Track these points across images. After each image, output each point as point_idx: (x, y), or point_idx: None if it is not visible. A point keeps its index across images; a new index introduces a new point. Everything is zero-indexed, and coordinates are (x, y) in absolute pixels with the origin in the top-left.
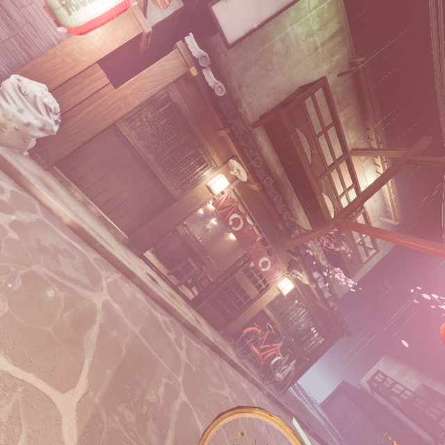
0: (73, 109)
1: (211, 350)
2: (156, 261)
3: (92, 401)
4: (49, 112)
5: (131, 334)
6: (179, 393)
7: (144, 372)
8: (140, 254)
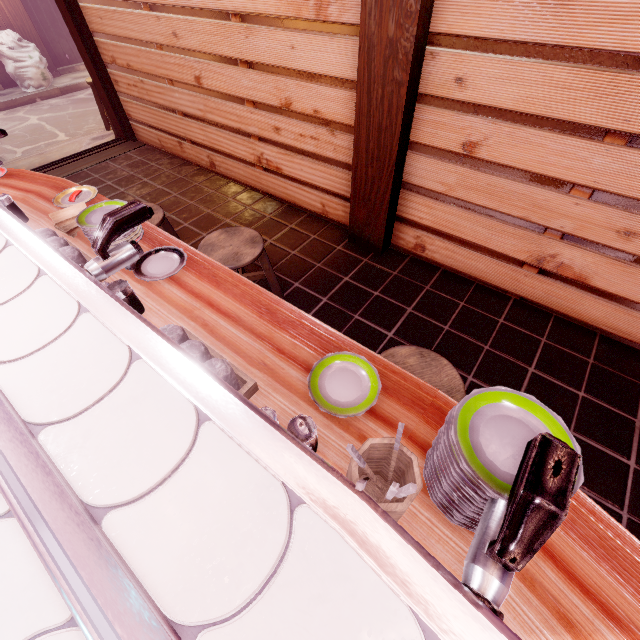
0: (4, 22)
1: None
2: None
3: None
4: (24, 41)
5: None
6: None
7: None
8: None
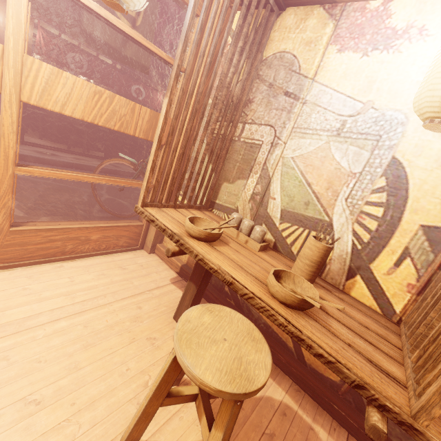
0: None
1: (136, 177)
2: (47, 142)
3: (24, 204)
4: None
5: (41, 182)
6: (100, 195)
7: (63, 192)
8: (17, 140)
